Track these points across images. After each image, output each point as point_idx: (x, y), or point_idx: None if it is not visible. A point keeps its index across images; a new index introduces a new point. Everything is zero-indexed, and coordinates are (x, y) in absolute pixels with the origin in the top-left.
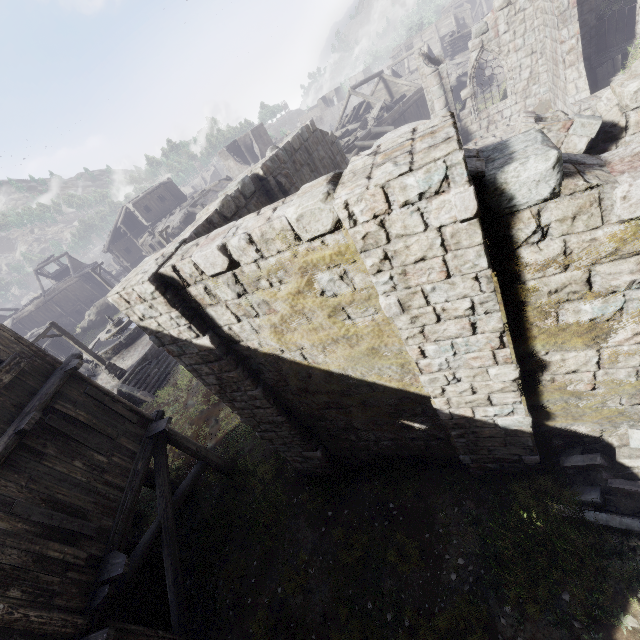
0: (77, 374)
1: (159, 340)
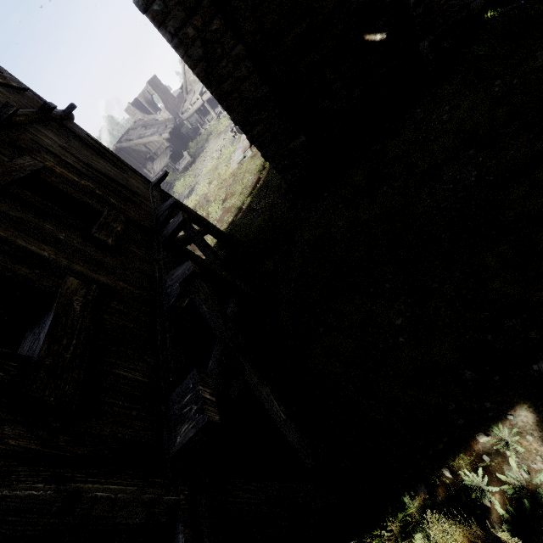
0: (74, 123)
1: (142, 0)
